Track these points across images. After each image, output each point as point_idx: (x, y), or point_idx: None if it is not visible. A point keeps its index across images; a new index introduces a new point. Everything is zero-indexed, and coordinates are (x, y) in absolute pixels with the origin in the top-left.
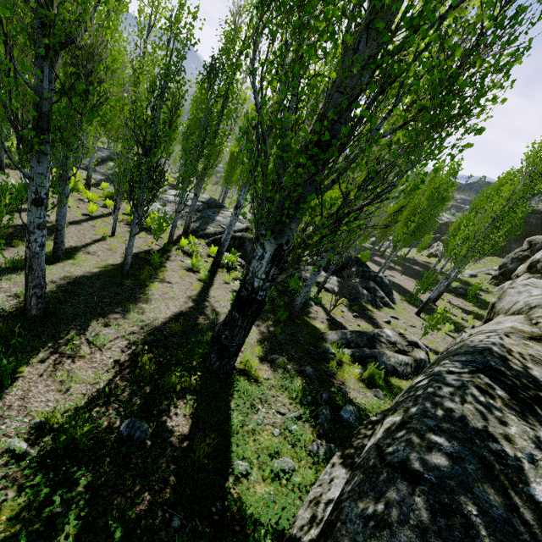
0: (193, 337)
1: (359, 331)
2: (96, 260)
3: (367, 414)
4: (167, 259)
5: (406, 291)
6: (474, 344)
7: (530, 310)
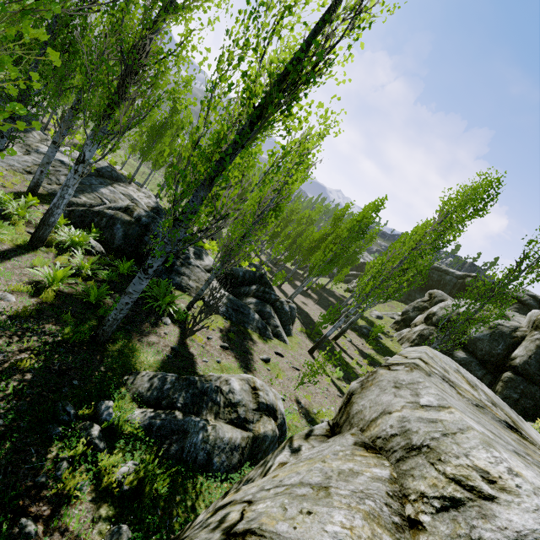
0: None
1: (189, 378)
2: None
3: None
4: None
5: (312, 322)
6: None
7: (408, 455)
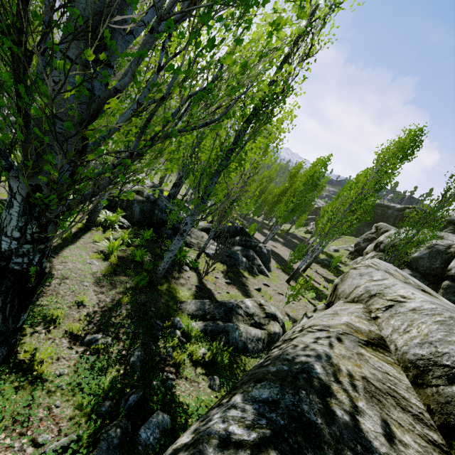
0: None
1: (219, 301)
2: None
3: (185, 422)
4: None
5: (284, 260)
6: (296, 353)
7: (370, 298)
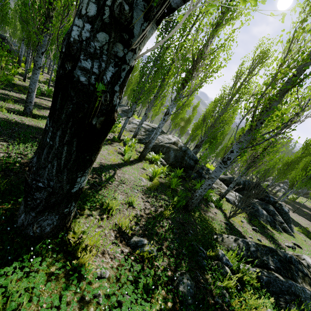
0: None
1: (267, 246)
2: None
3: None
4: (109, 144)
5: (300, 226)
6: None
7: None
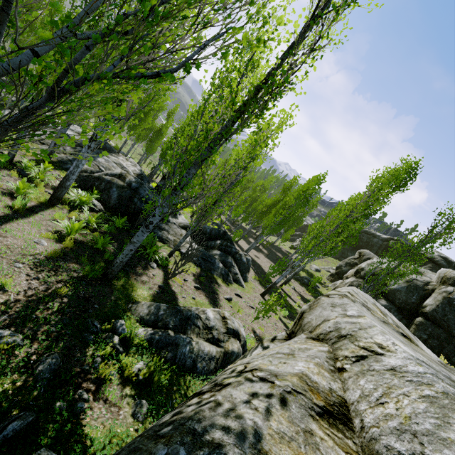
0: None
1: (177, 308)
2: None
3: None
4: None
5: (263, 272)
6: (212, 421)
7: (339, 340)
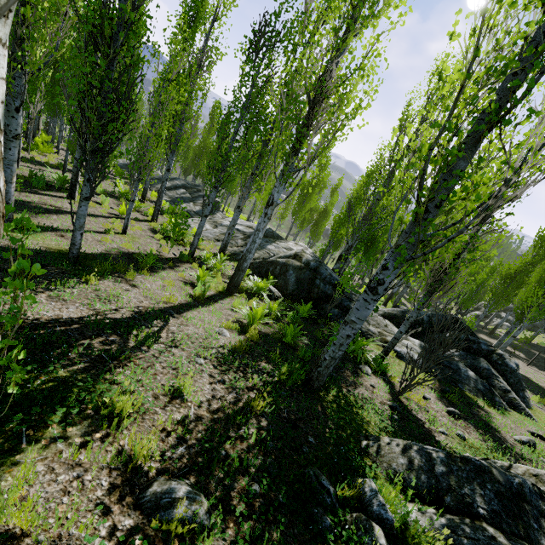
0: (0, 368)
1: (470, 460)
2: (61, 243)
3: None
4: (170, 267)
5: (544, 391)
6: None
7: None
